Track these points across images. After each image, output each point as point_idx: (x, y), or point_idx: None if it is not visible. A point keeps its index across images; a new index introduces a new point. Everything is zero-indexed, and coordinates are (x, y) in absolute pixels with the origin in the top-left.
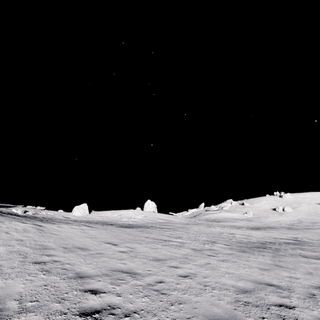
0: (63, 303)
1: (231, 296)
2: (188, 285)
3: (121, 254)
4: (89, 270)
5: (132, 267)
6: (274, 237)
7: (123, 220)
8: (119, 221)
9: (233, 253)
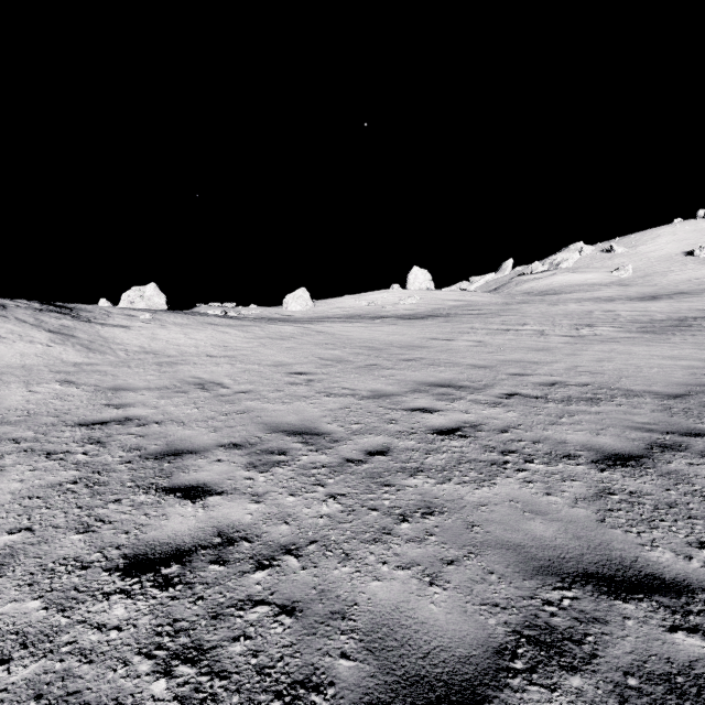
0: (510, 382)
1: (682, 372)
2: (615, 367)
3: (479, 348)
4: (477, 363)
5: (520, 358)
6: (699, 309)
7: (387, 310)
8: (381, 311)
9: (638, 336)
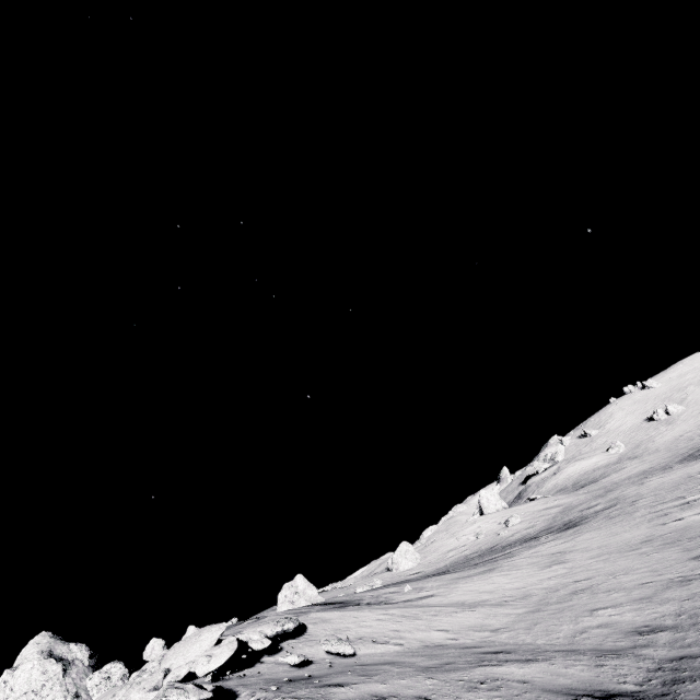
0: None
1: None
2: None
3: None
4: None
5: None
6: None
7: (508, 535)
8: (506, 537)
9: None
